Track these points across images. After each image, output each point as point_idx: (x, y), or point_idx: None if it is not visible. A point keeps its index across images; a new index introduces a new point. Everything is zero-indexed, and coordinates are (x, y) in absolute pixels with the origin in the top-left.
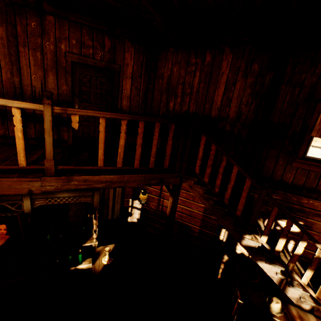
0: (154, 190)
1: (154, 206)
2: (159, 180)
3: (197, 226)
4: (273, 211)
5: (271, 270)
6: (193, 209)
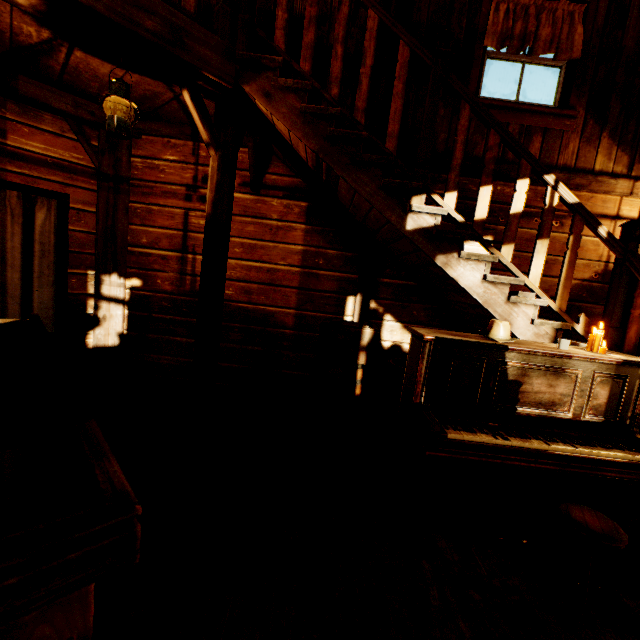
0: (165, 234)
1: (170, 282)
2: (169, 29)
3: (291, 307)
4: (462, 119)
5: (473, 276)
6: (277, 263)
